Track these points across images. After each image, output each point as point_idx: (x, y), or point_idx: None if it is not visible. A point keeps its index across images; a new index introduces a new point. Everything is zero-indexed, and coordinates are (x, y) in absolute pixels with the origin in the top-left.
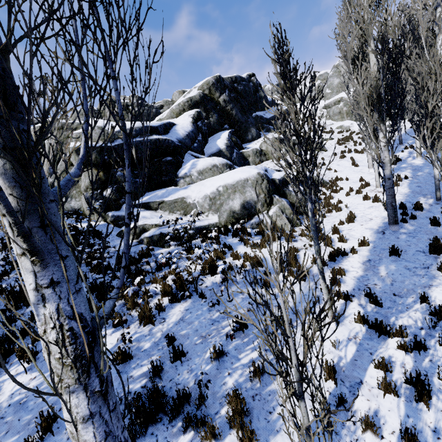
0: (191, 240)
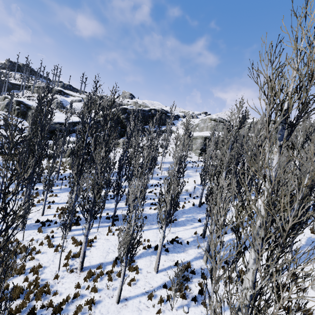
0: None
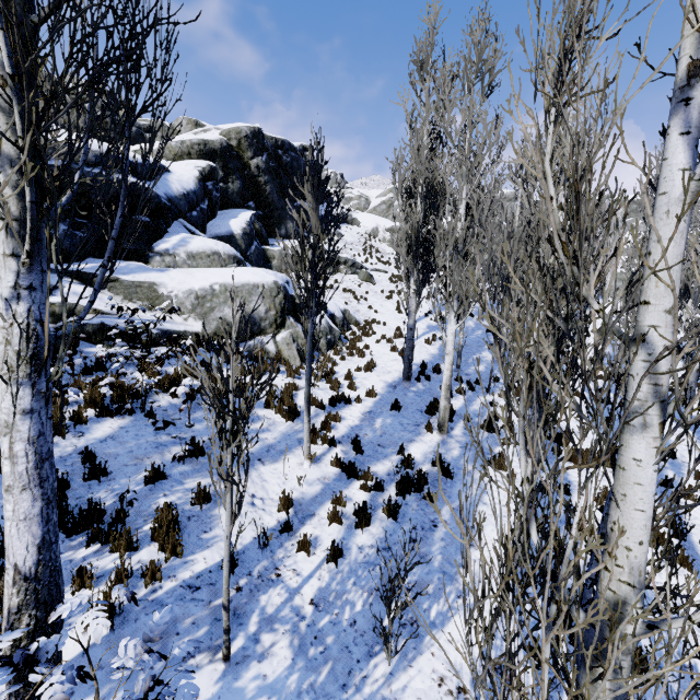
0: (152, 344)
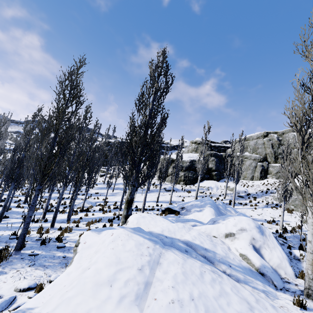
0: None
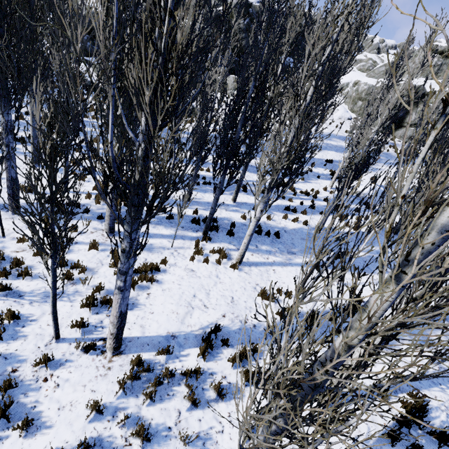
0: None
